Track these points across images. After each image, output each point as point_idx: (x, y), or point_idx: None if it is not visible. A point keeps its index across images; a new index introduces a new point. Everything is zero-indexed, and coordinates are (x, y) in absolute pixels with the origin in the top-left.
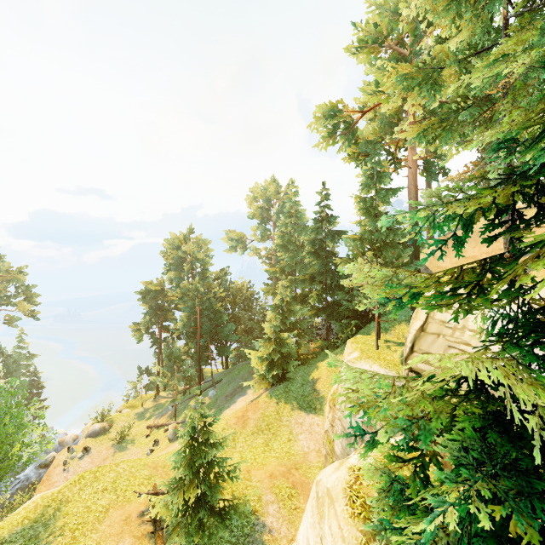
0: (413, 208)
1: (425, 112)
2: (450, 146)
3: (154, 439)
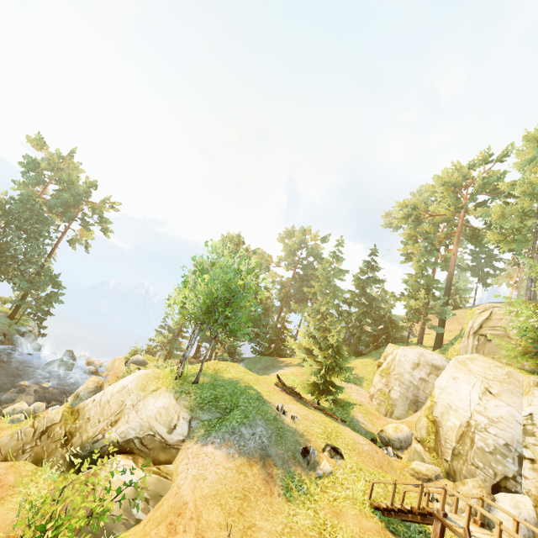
0: (451, 276)
1: (463, 230)
2: (503, 247)
3: None
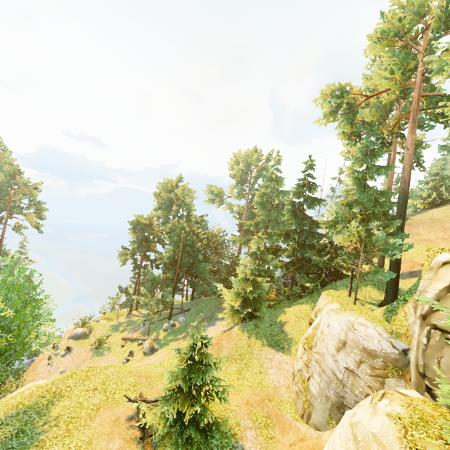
0: (405, 184)
1: (425, 104)
2: None
3: (130, 350)
